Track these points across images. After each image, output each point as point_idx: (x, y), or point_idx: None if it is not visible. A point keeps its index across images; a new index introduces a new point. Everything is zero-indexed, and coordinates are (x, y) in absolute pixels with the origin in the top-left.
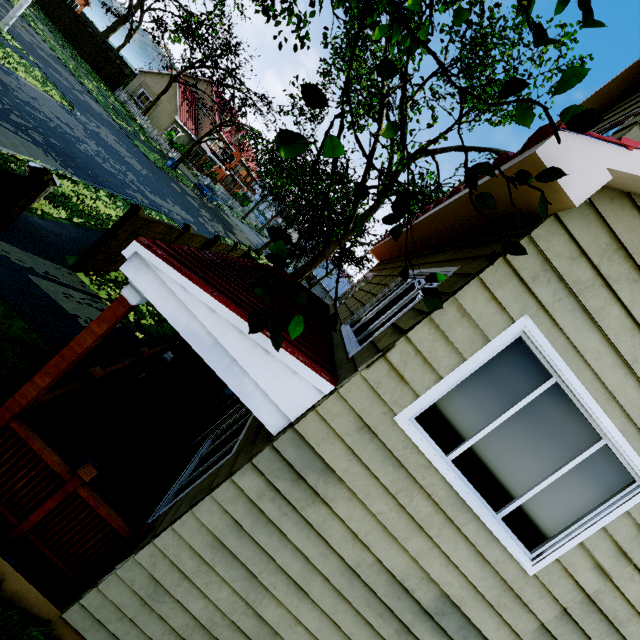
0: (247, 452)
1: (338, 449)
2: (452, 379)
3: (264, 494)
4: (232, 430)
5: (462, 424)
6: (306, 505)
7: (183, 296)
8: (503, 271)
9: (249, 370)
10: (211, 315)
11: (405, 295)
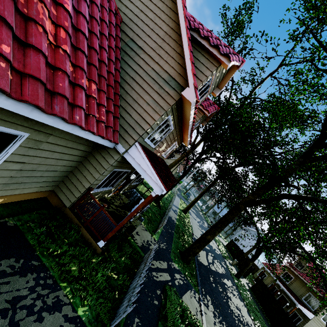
0: (306, 320)
1: (316, 321)
2: (324, 315)
3: (310, 324)
4: (292, 314)
5: (325, 319)
6: (314, 325)
7: (302, 308)
8: (326, 307)
9: (308, 314)
10: (304, 309)
11: (313, 300)
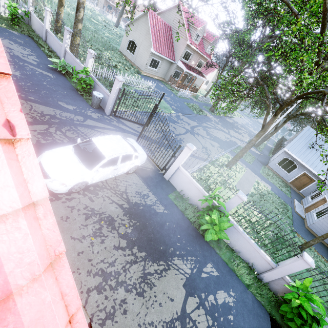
0: None
1: None
2: None
3: None
4: None
5: None
6: None
7: None
8: None
9: None
10: None
11: None
